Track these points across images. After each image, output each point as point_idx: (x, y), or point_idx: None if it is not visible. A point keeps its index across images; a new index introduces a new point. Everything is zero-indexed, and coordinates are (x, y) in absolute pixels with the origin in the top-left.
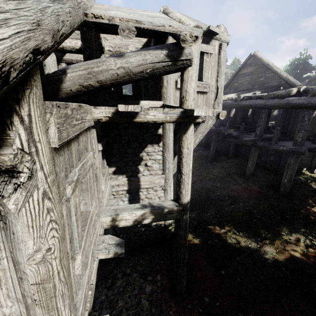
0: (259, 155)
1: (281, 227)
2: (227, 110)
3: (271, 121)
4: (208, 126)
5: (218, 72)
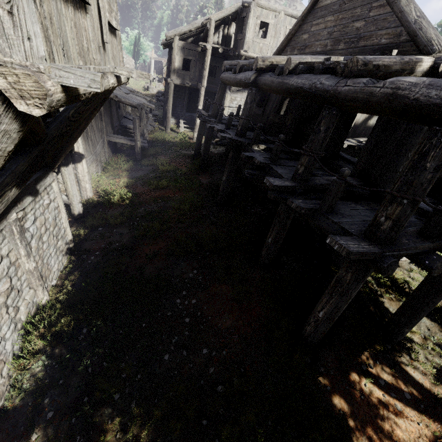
0: None
1: None
2: (278, 98)
3: (361, 137)
4: None
5: None
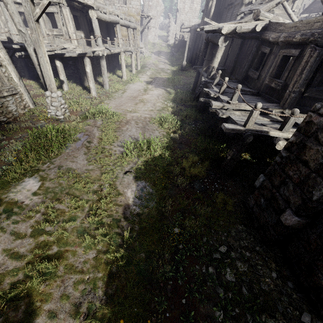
0: None
1: None
2: None
3: None
4: None
5: (303, 1)
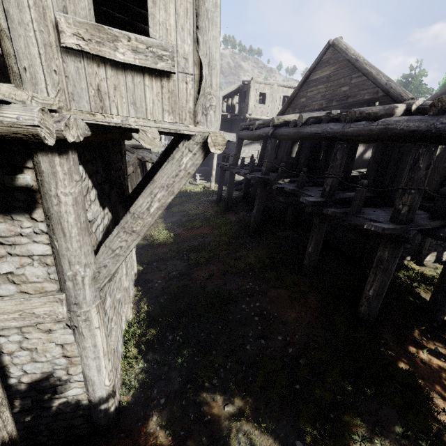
0: (332, 227)
1: (352, 416)
2: (288, 145)
3: (360, 168)
4: (182, 169)
5: (199, 14)
